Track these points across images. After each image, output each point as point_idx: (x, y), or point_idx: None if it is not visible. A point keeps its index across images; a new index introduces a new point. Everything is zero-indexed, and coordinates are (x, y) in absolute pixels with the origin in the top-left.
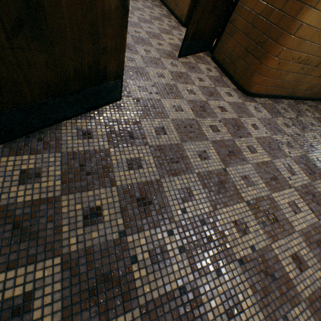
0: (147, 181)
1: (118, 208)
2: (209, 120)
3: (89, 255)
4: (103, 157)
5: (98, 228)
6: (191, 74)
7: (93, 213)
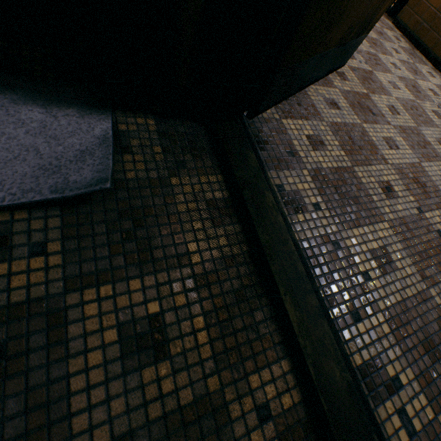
0: (411, 163)
1: (402, 186)
2: (428, 104)
3: (404, 224)
4: (360, 132)
5: (397, 202)
6: (383, 42)
7: (385, 188)
